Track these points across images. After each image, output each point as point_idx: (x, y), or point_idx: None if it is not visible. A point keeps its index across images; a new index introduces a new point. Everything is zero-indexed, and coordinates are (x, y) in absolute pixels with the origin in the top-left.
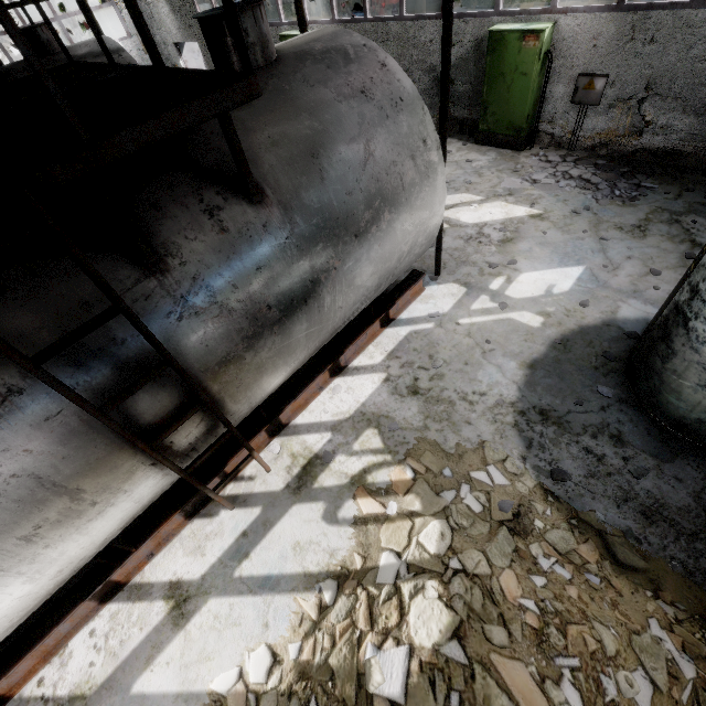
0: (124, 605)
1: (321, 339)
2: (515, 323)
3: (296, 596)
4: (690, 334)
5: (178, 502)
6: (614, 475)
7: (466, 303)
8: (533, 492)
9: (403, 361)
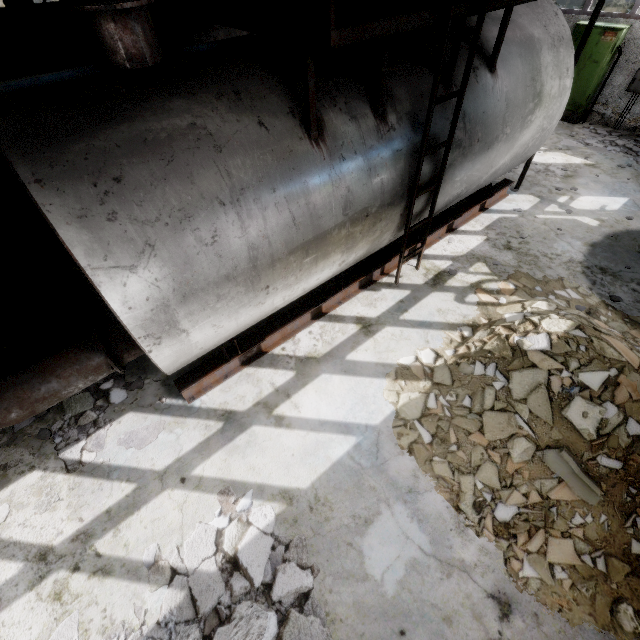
0: (327, 323)
1: (471, 188)
2: (579, 222)
3: (445, 331)
4: None
5: (363, 272)
6: None
7: (540, 207)
8: (598, 304)
9: (497, 232)
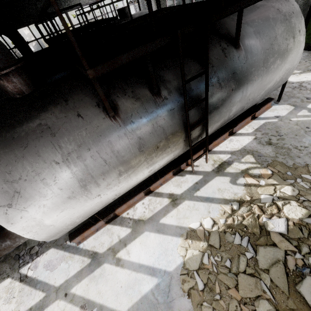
0: (153, 197)
1: (237, 113)
2: None
3: (221, 205)
4: None
5: (173, 167)
6: None
7: (294, 112)
8: None
9: (262, 132)
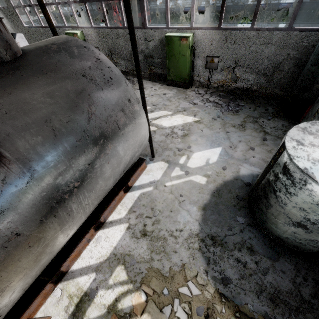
0: None
1: (78, 223)
2: (193, 183)
3: None
4: (277, 198)
5: None
6: (253, 275)
7: (168, 173)
8: (214, 297)
9: (137, 213)
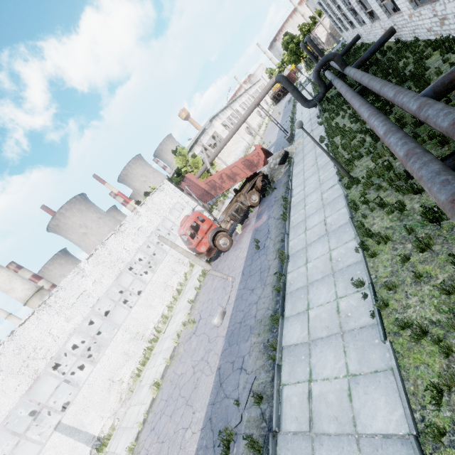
0: None
1: None
2: None
3: None
4: None
5: None
6: None
7: None
8: None
9: None
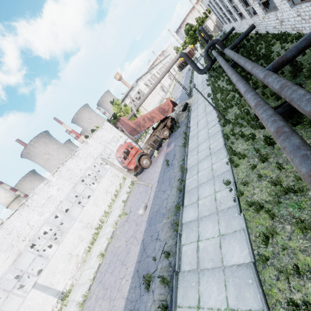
0: None
1: None
2: None
3: None
4: None
5: None
6: None
7: None
8: None
9: None
